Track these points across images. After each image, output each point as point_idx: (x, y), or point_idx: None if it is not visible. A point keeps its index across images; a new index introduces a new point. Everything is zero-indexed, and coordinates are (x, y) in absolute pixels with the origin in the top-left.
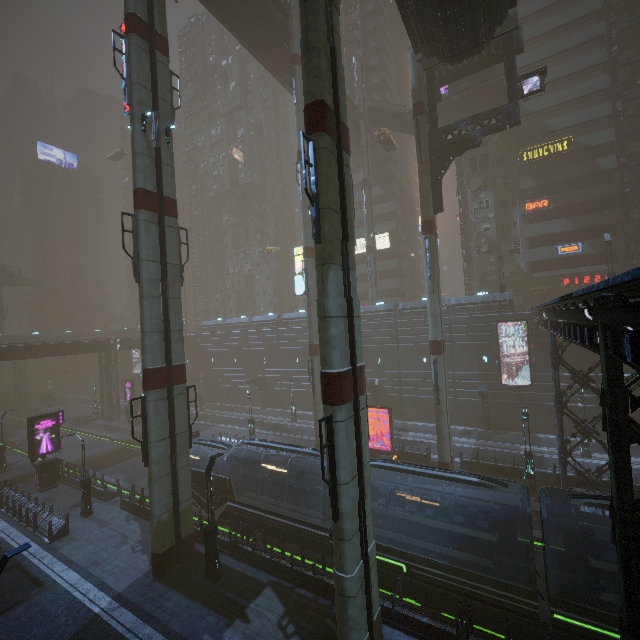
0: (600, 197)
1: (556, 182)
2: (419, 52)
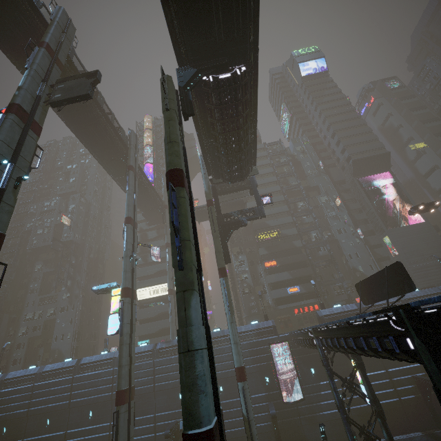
0: (300, 260)
1: (277, 252)
2: (210, 175)
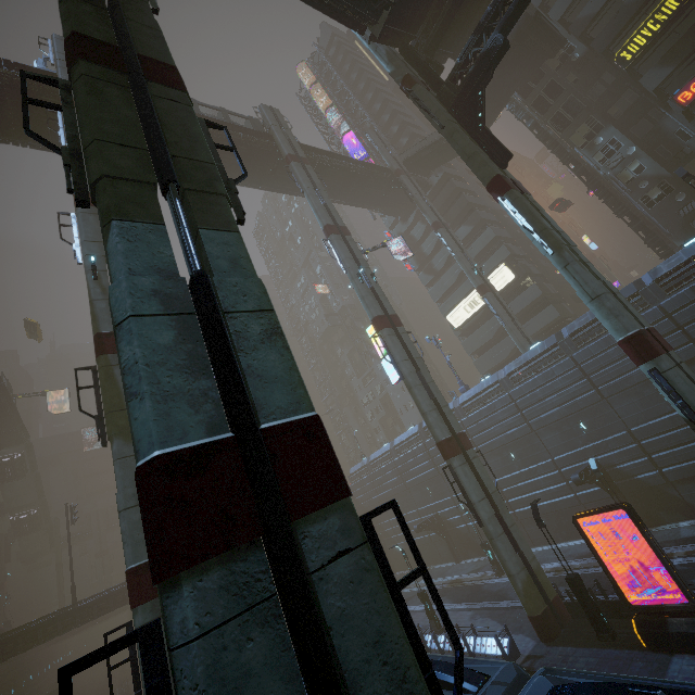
0: None
1: None
2: (365, 30)
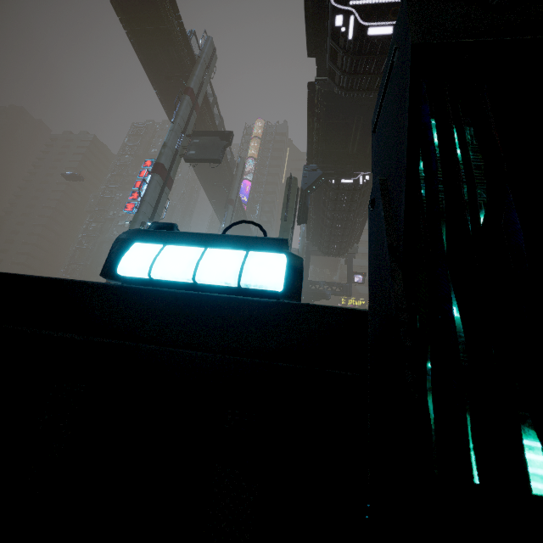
0: None
1: None
2: (308, 240)
